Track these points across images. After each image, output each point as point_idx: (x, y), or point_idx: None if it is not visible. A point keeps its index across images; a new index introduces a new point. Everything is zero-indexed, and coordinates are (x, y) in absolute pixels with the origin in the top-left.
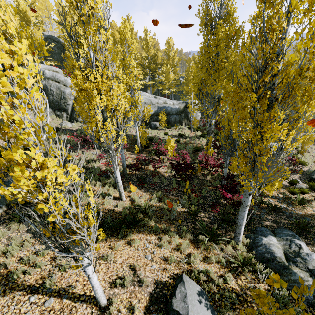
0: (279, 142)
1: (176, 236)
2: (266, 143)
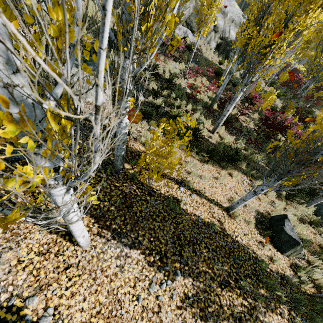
0: None
1: None
2: None
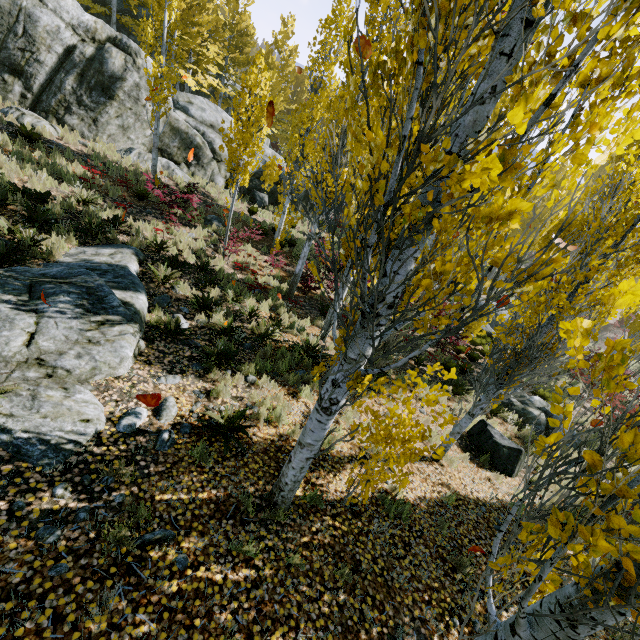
0: None
1: (427, 389)
2: None
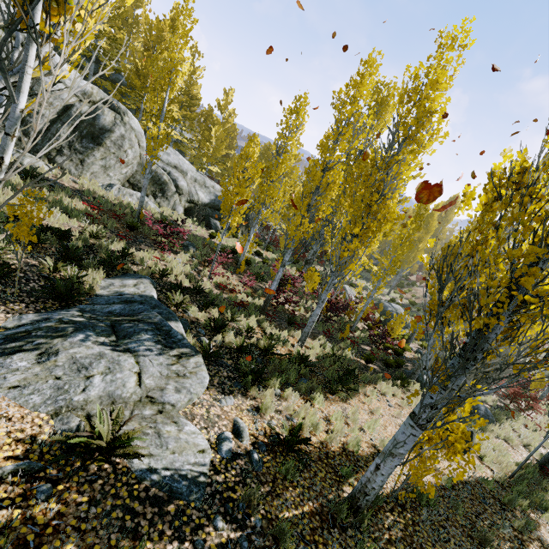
0: None
1: (384, 384)
2: None
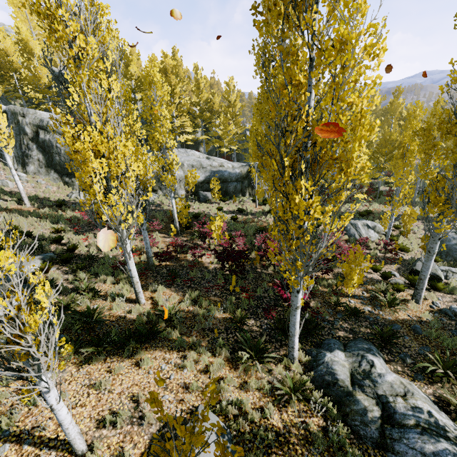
0: (314, 221)
1: (207, 354)
2: (299, 223)
